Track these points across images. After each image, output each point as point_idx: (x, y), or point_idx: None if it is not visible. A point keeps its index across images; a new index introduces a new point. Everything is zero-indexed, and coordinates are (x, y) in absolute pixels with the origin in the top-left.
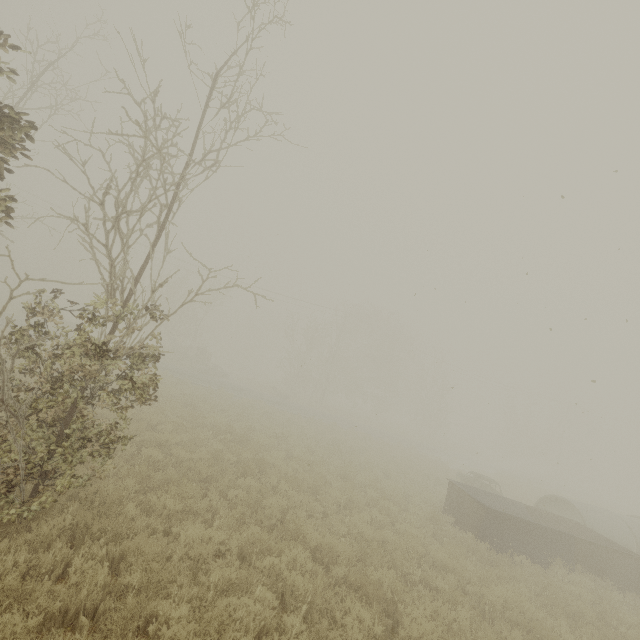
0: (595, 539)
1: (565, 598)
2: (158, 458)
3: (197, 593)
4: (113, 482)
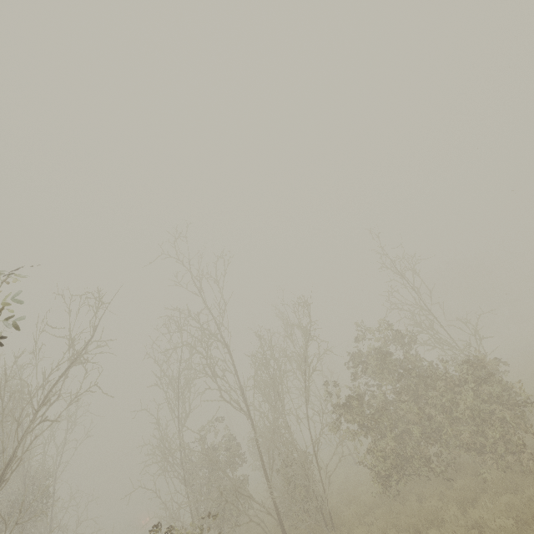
0: None
1: None
2: None
3: None
4: None
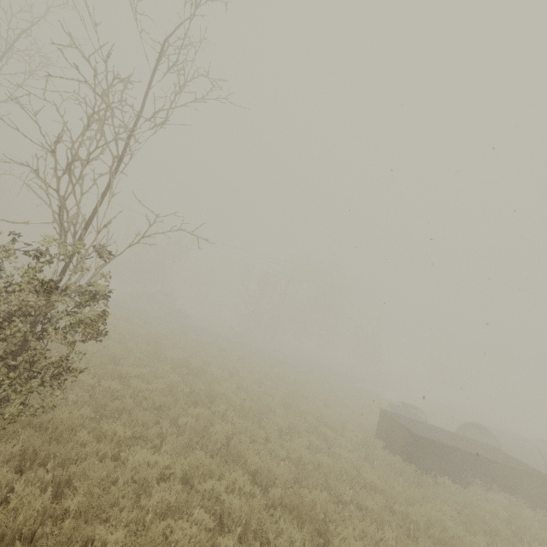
0: (509, 461)
1: (483, 516)
2: (116, 389)
3: (137, 516)
4: (70, 410)
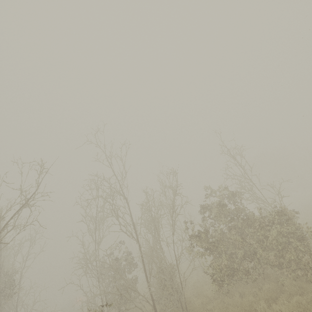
0: None
1: None
2: None
3: None
4: None
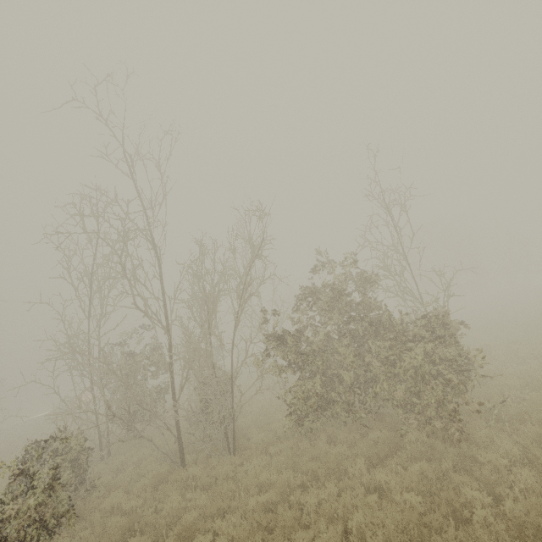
0: None
1: None
2: None
3: None
4: None
